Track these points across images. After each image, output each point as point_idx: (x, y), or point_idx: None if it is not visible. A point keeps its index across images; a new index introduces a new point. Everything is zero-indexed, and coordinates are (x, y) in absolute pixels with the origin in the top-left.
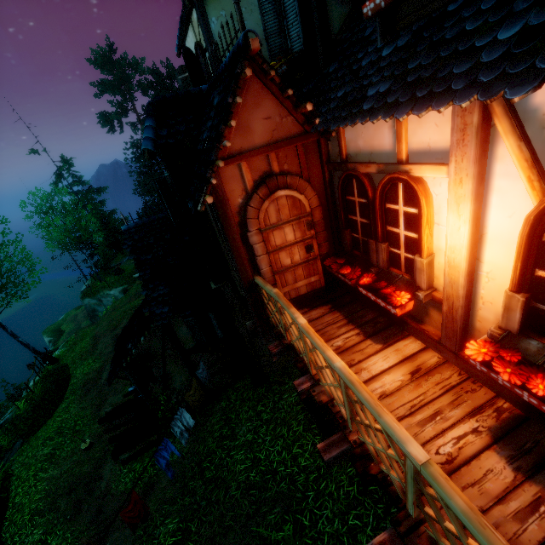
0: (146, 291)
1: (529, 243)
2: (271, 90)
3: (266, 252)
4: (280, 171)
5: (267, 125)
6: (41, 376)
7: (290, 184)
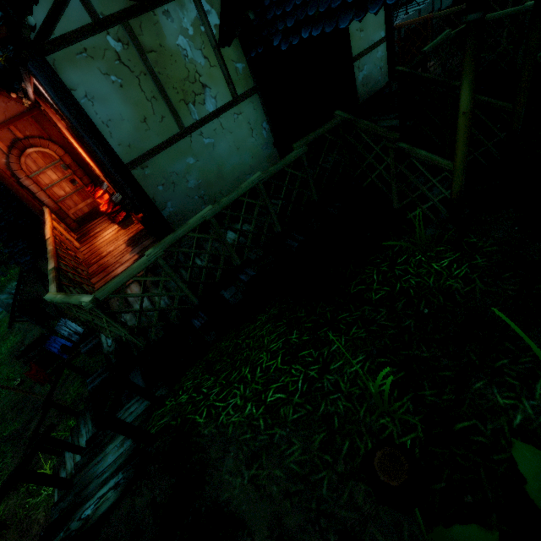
0: (8, 249)
1: (86, 153)
2: None
3: (42, 190)
4: (25, 137)
5: None
6: None
7: (34, 144)
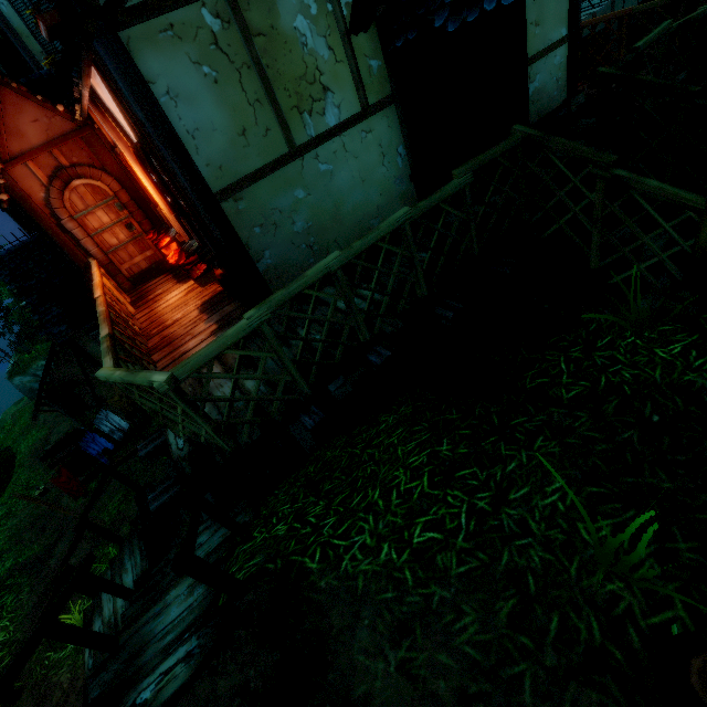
0: (39, 316)
1: (153, 183)
2: (26, 97)
3: (89, 236)
4: (71, 164)
5: (39, 127)
6: None
7: (82, 174)
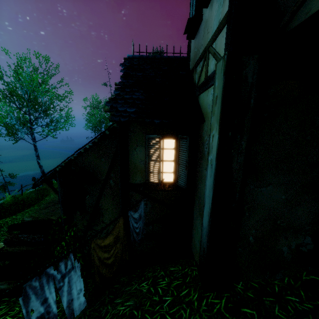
0: (120, 91)
1: None
2: None
3: None
4: None
5: None
6: (36, 189)
7: None
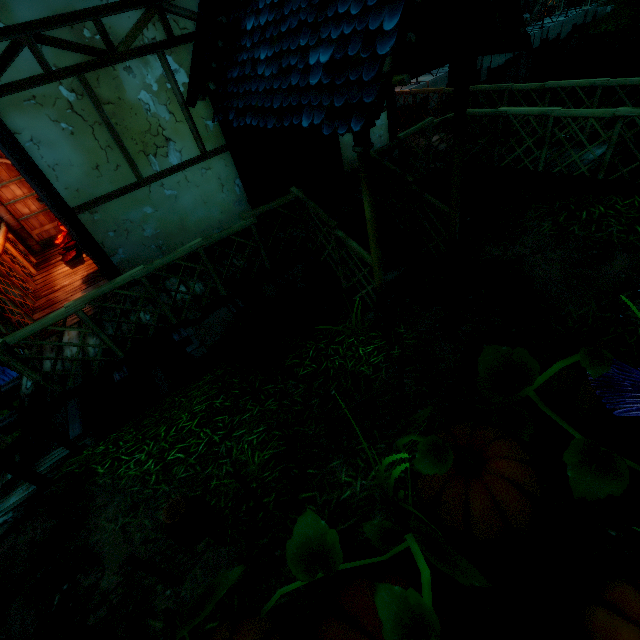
0: None
1: None
2: None
3: (2, 204)
4: None
5: None
6: None
7: None
